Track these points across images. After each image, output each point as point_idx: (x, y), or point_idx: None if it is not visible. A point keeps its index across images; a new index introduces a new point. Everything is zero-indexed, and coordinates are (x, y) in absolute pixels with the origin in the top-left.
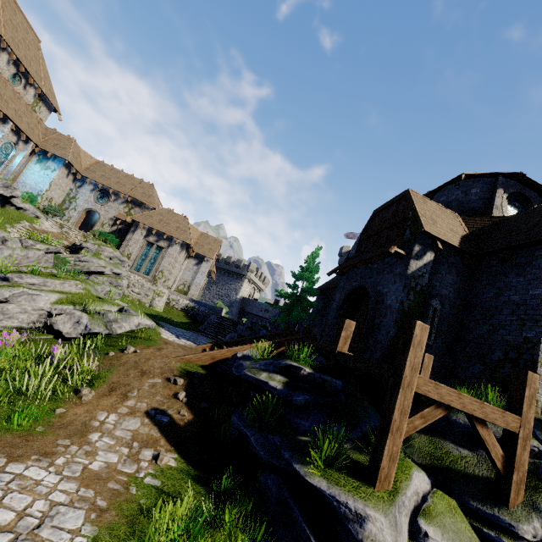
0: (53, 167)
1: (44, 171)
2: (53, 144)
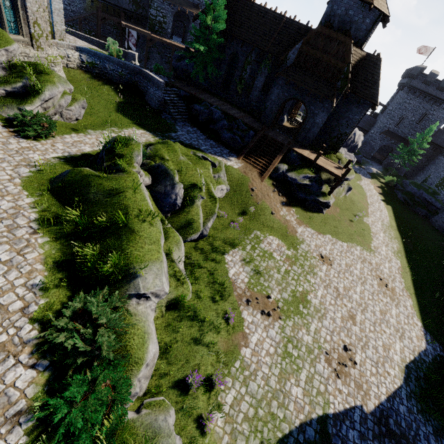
0: None
1: None
2: None
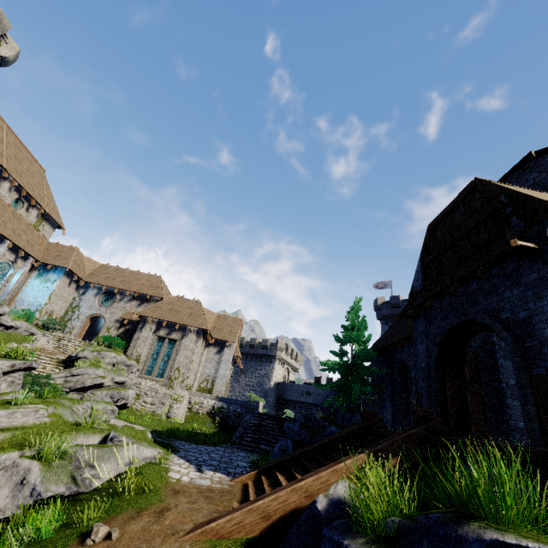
0: (54, 278)
1: (44, 284)
2: (55, 256)
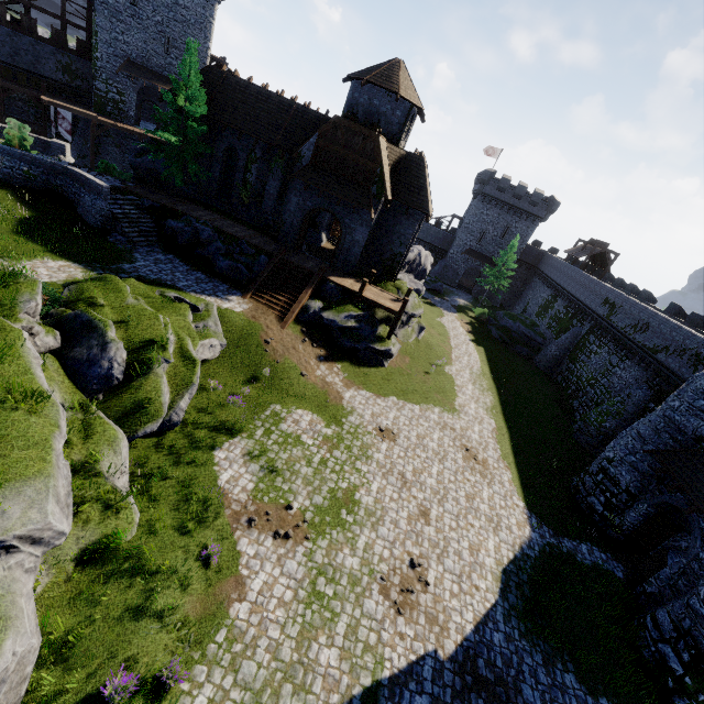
0: None
1: None
2: None
